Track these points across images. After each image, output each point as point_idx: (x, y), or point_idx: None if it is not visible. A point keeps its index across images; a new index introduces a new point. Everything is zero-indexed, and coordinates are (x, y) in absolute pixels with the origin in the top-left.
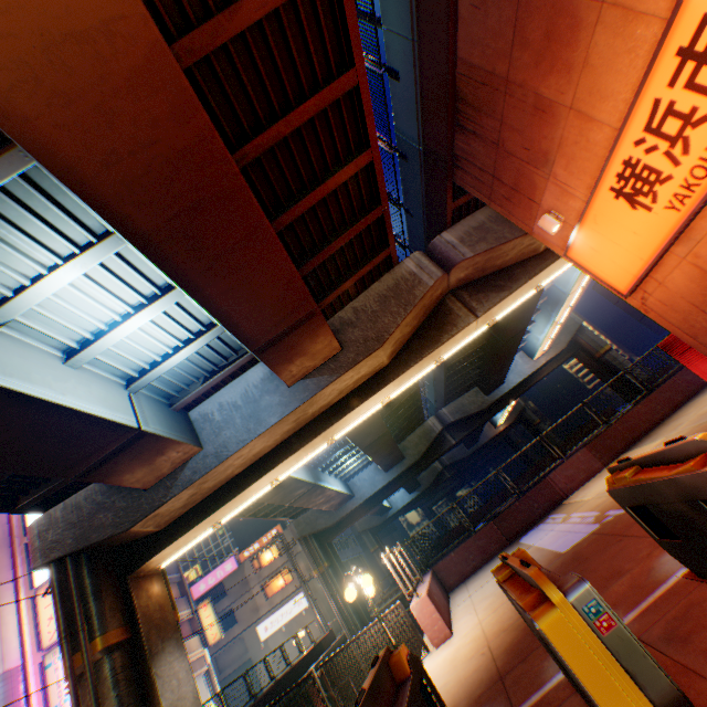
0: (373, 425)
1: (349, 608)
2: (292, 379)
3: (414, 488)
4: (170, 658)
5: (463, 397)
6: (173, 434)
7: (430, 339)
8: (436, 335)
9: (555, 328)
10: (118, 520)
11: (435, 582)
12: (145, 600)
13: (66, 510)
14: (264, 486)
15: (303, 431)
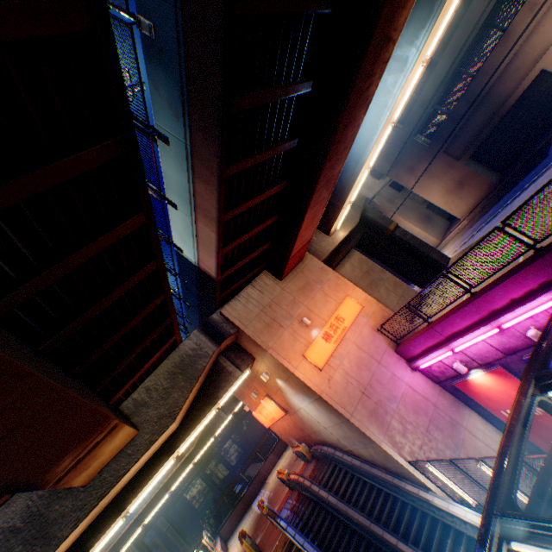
0: None
1: None
2: None
3: None
4: None
5: None
6: None
7: (211, 430)
8: (213, 427)
9: None
10: None
11: (222, 540)
12: None
13: None
14: (139, 529)
15: (158, 493)
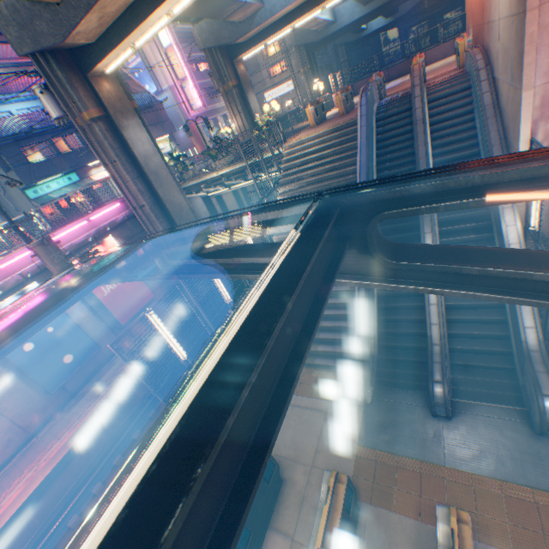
0: None
1: (316, 96)
2: None
3: (391, 16)
4: (251, 96)
5: None
6: (254, 1)
7: None
8: None
9: None
10: (231, 38)
11: None
12: (240, 73)
13: (207, 26)
14: (288, 30)
15: (310, 3)
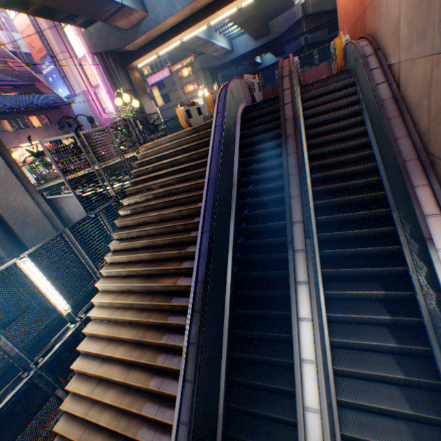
0: (244, 12)
1: None
2: None
3: (280, 56)
4: (146, 101)
5: None
6: (135, 7)
7: None
8: None
9: None
10: (119, 43)
11: None
12: (134, 79)
13: (96, 32)
14: (177, 42)
15: (195, 17)
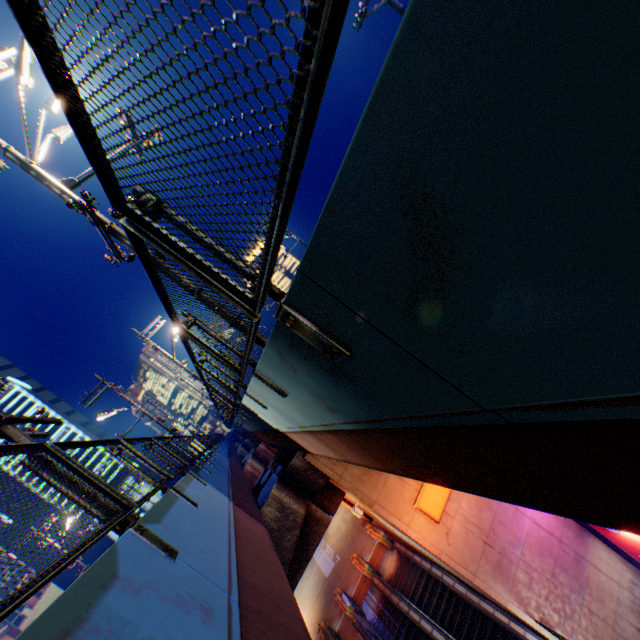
0: None
1: None
2: None
3: None
4: None
5: None
6: None
7: None
8: None
9: None
10: None
11: None
12: None
13: None
14: None
15: None
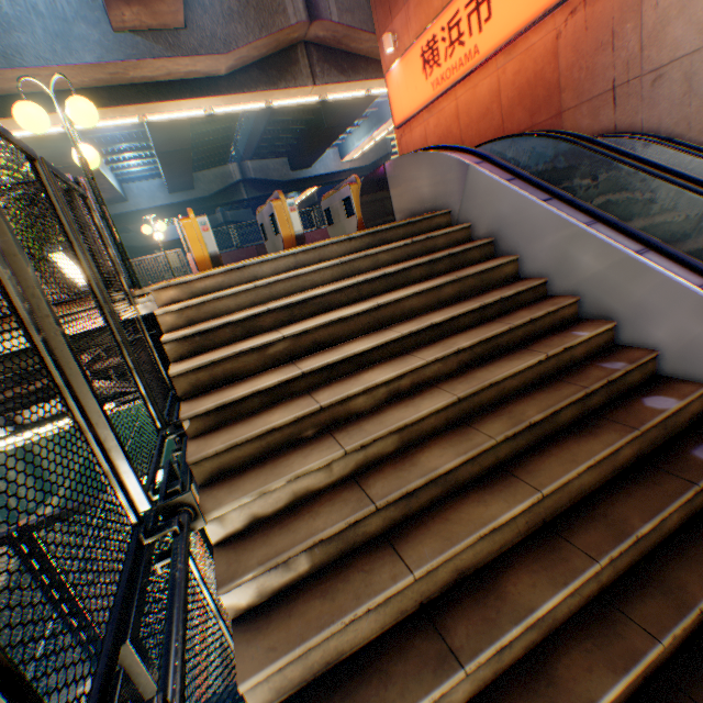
0: (180, 135)
1: None
2: (121, 25)
3: None
4: None
5: (272, 162)
6: None
7: (270, 79)
8: (277, 78)
9: (370, 144)
10: None
11: None
12: None
13: None
14: (55, 126)
15: (117, 92)
